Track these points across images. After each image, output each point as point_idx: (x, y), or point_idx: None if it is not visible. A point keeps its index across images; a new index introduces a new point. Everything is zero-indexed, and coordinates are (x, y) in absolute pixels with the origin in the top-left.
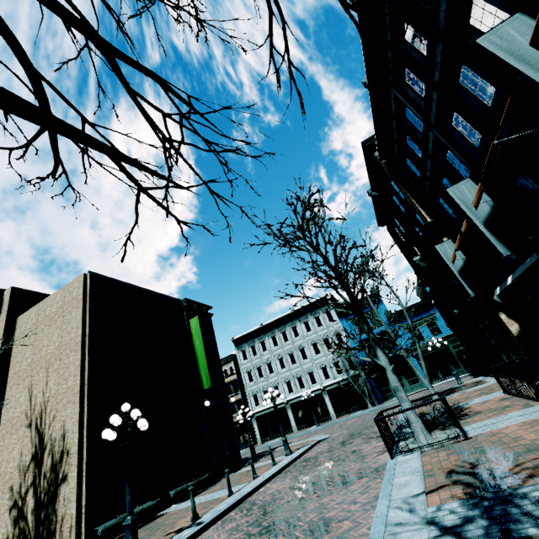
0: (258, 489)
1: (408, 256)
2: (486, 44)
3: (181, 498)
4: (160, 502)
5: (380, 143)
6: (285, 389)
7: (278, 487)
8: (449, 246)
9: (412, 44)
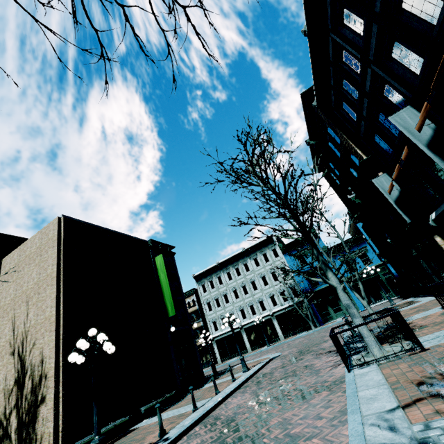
0: (220, 404)
1: (343, 196)
2: None
3: (152, 413)
4: (132, 417)
5: (318, 92)
6: (240, 316)
7: (239, 401)
8: (384, 179)
9: None
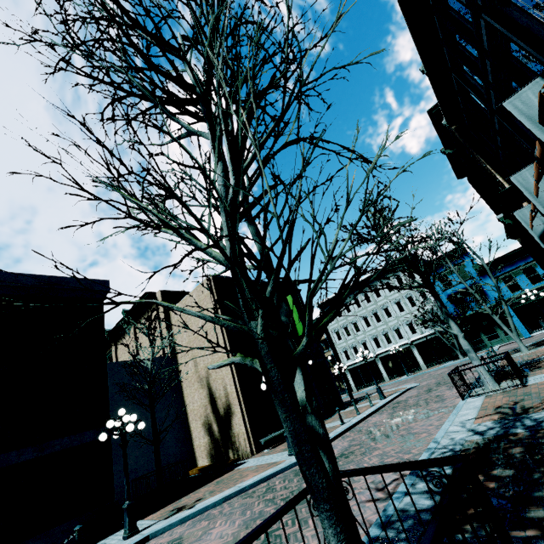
0: (362, 421)
1: (494, 209)
2: (510, 108)
3: None
4: None
5: (446, 114)
6: (373, 345)
7: (377, 419)
8: (528, 211)
9: (464, 46)
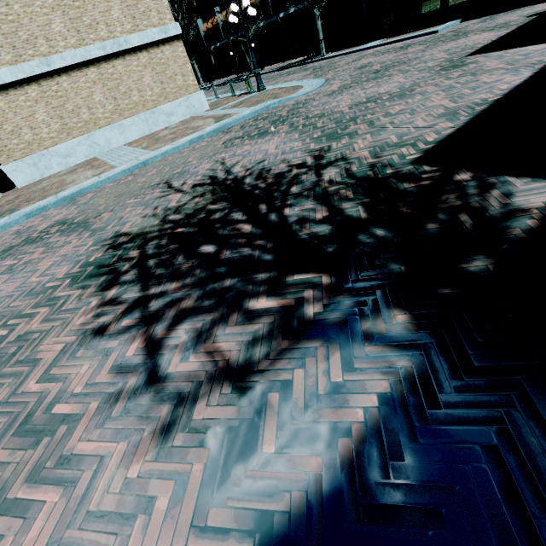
0: None
1: None
2: None
3: None
4: None
5: None
6: None
7: None
8: (201, 22)
9: None
